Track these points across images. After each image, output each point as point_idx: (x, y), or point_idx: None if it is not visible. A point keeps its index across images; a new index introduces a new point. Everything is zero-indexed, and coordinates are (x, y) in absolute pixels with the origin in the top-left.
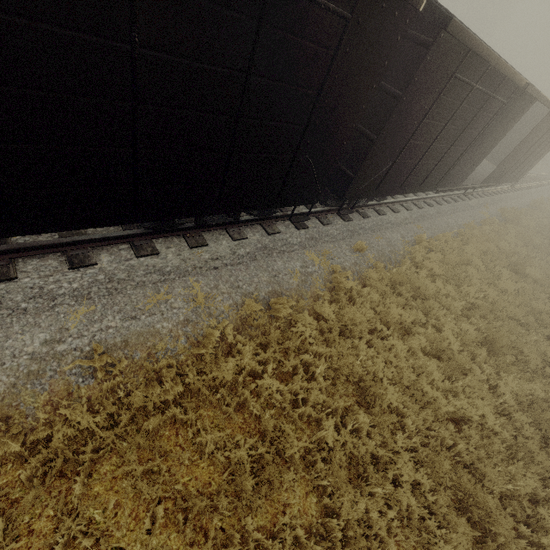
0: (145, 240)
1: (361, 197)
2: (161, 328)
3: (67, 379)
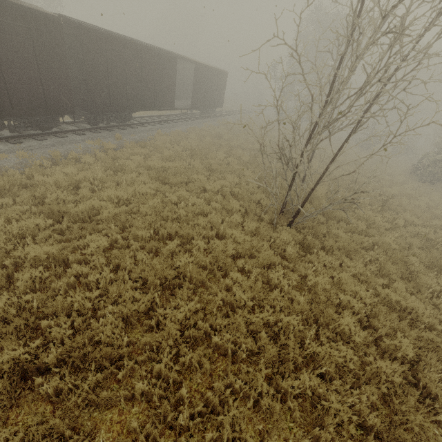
0: None
1: (104, 112)
2: (7, 165)
3: None
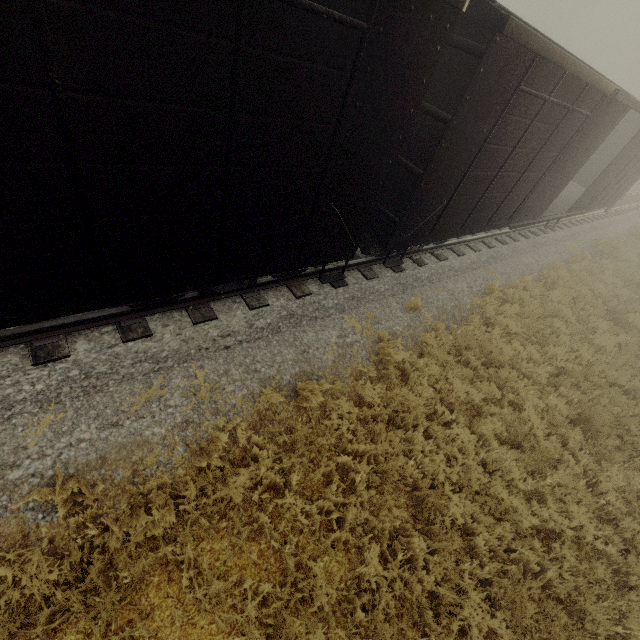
0: (136, 318)
1: (411, 244)
2: (152, 436)
3: (21, 516)
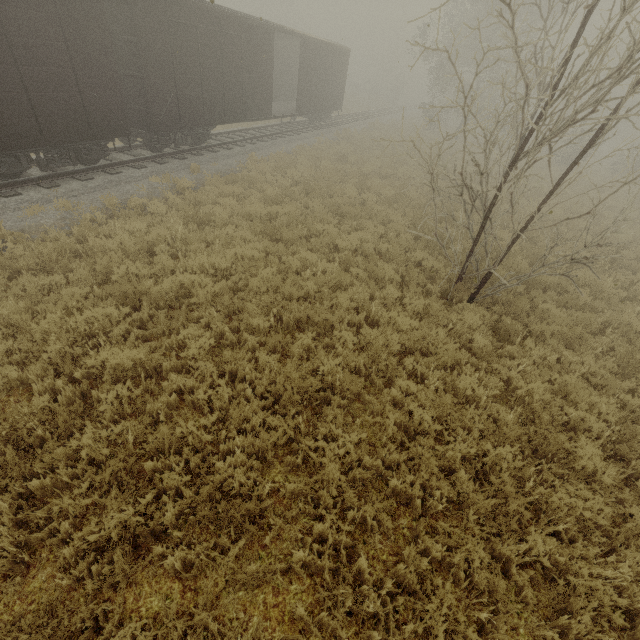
0: (7, 190)
1: (171, 129)
2: (46, 223)
3: None
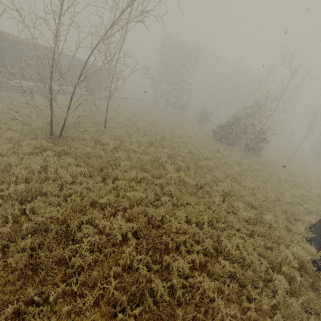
0: None
1: None
2: None
3: None
